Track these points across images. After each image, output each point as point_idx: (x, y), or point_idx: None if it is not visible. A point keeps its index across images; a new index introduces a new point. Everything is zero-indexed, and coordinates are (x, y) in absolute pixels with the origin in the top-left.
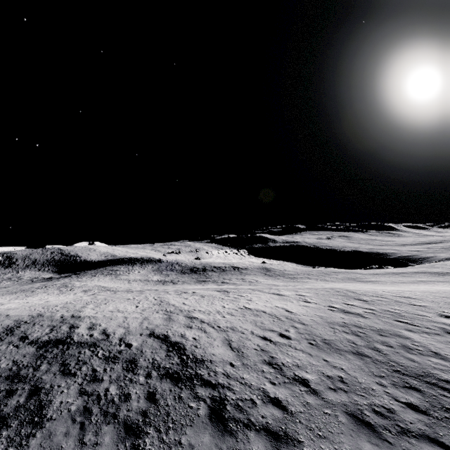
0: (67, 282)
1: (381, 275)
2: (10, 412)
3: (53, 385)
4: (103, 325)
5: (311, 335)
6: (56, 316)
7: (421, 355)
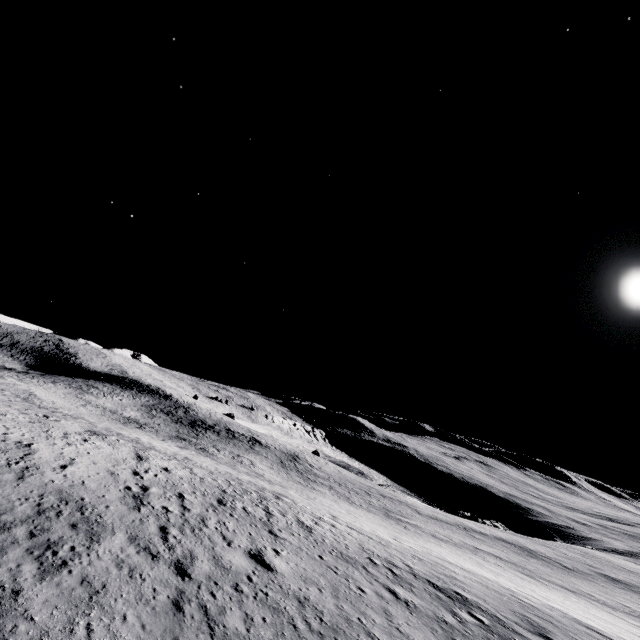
0: (3, 375)
1: (441, 522)
2: None
3: None
4: None
5: None
6: None
7: (33, 557)
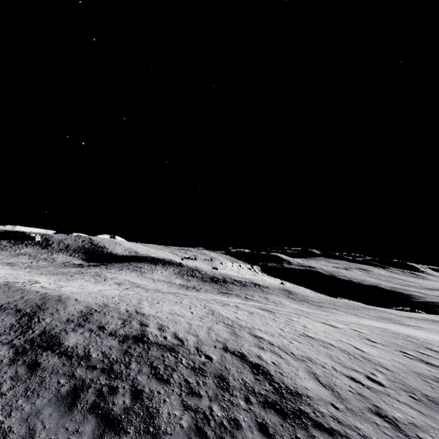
0: (98, 271)
1: (419, 320)
2: (121, 414)
3: (152, 390)
4: (171, 328)
5: (406, 386)
6: (121, 308)
7: None
